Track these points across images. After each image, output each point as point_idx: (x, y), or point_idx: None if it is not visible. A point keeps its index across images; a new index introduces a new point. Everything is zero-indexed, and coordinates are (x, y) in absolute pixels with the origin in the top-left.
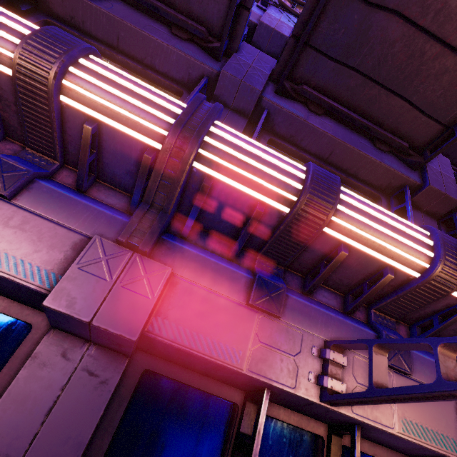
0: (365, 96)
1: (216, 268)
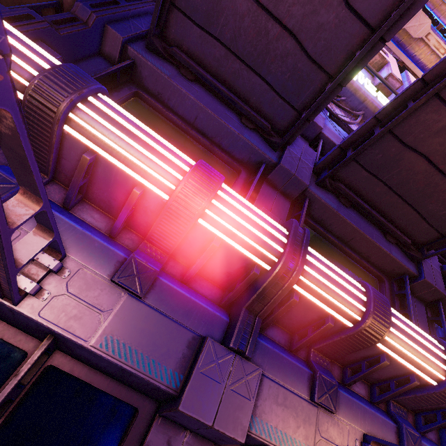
0: (386, 200)
1: (287, 364)
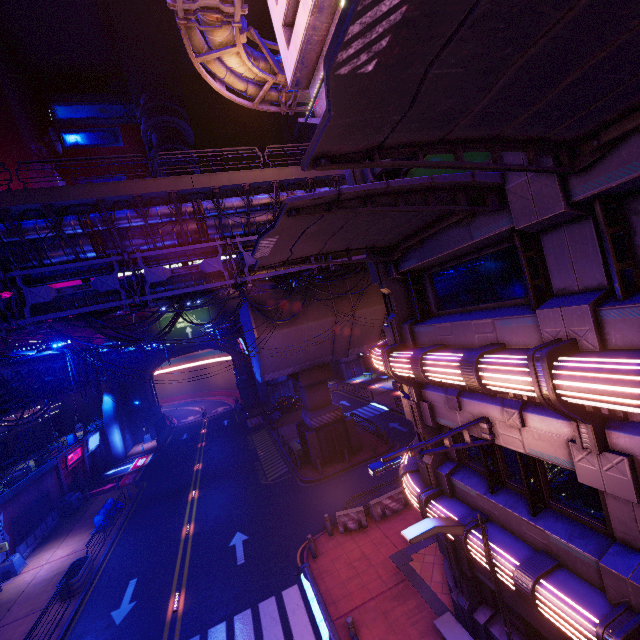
0: None
1: None
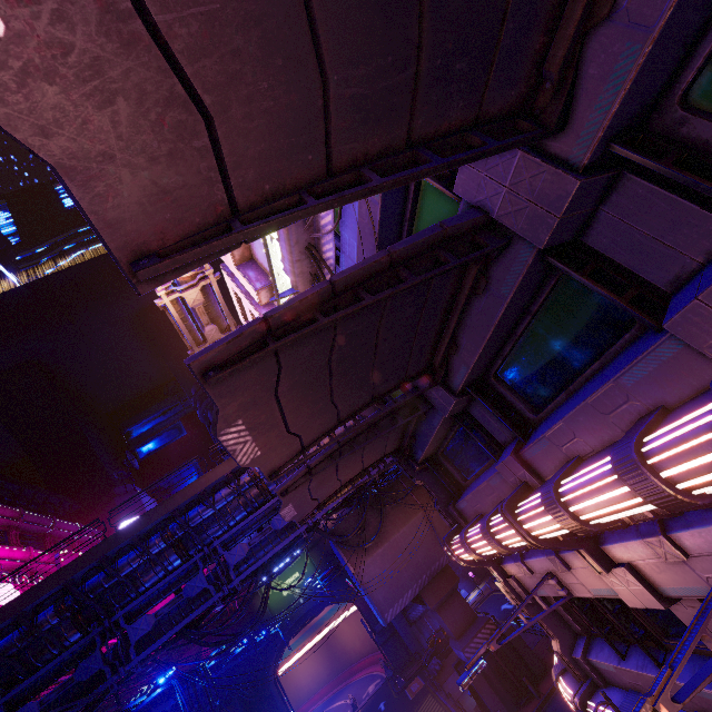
0: (428, 329)
1: (631, 546)
